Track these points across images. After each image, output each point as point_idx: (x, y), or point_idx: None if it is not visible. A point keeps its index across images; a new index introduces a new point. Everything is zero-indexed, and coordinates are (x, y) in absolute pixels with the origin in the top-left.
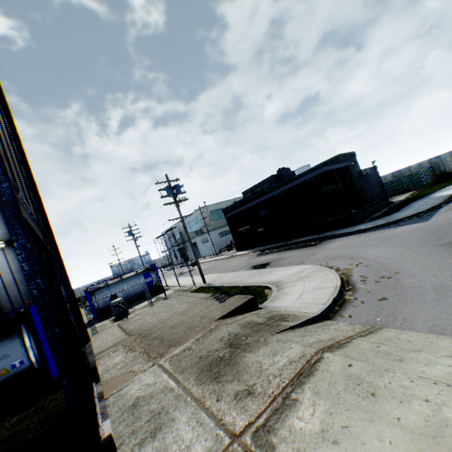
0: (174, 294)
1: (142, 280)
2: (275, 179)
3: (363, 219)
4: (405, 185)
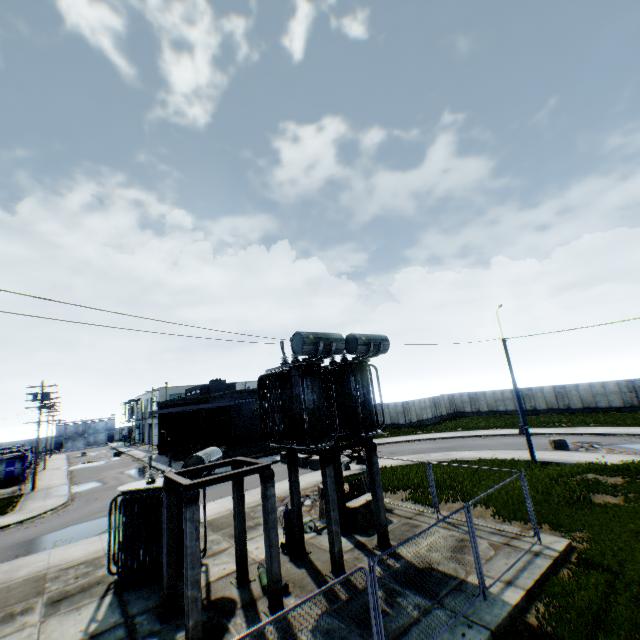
0: (5, 493)
1: (4, 467)
2: (202, 390)
3: None
4: None
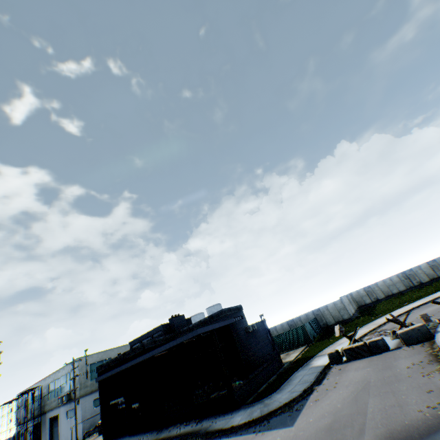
0: None
1: None
2: (165, 329)
3: (247, 396)
4: (297, 338)
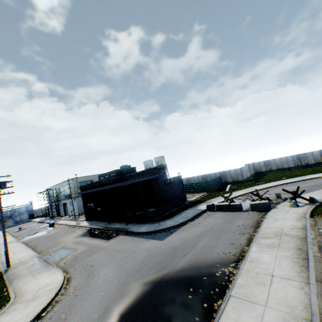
0: None
1: None
2: (117, 173)
3: (154, 218)
4: (203, 187)
